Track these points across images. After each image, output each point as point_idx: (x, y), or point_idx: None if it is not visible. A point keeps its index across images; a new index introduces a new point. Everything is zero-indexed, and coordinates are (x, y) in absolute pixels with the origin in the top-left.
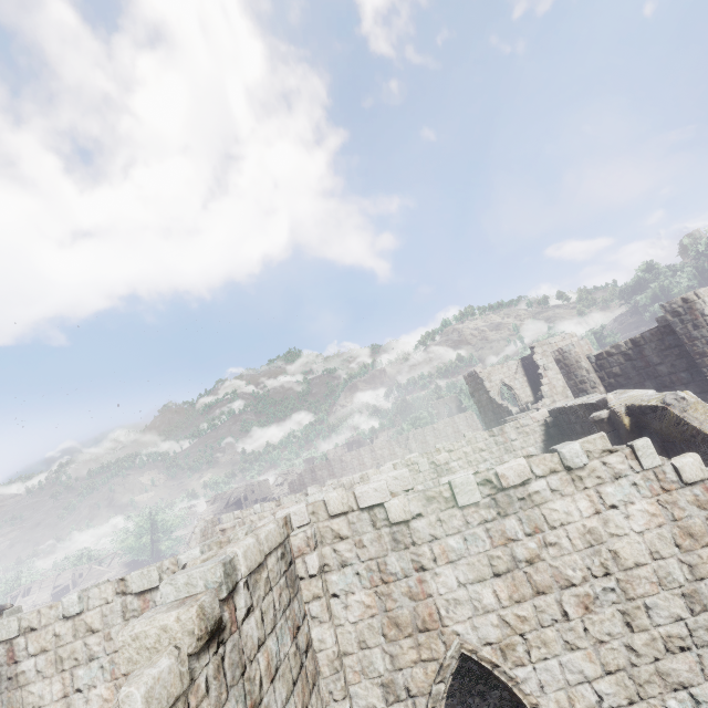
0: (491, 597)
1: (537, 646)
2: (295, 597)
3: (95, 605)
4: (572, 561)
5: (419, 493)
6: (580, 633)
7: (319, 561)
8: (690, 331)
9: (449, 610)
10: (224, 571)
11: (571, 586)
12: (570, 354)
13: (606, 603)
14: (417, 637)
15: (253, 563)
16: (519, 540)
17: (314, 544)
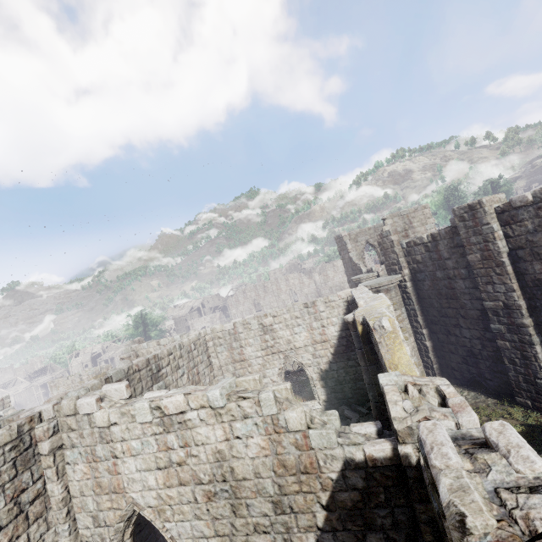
0: (153, 481)
1: (178, 513)
2: (28, 470)
3: None
4: (204, 469)
5: (116, 409)
6: (204, 511)
7: (51, 446)
8: (470, 236)
9: (129, 484)
10: None
11: (201, 484)
12: (387, 239)
13: (222, 498)
14: (111, 495)
15: None
16: (175, 449)
17: (51, 434)
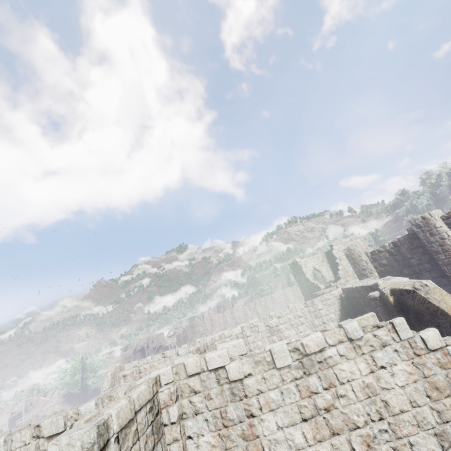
0: (301, 438)
1: None
2: (159, 442)
3: (16, 447)
4: (356, 409)
5: (250, 358)
6: None
7: (178, 411)
8: (428, 237)
9: (271, 448)
10: (97, 432)
11: (356, 429)
12: (354, 251)
13: (382, 441)
14: None
15: (124, 420)
16: (319, 393)
17: (176, 398)
